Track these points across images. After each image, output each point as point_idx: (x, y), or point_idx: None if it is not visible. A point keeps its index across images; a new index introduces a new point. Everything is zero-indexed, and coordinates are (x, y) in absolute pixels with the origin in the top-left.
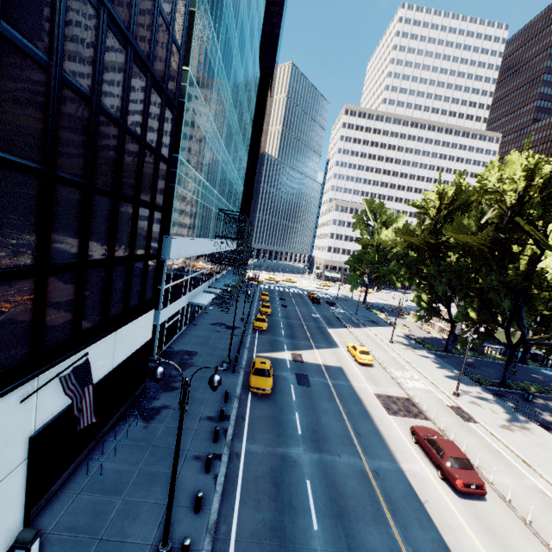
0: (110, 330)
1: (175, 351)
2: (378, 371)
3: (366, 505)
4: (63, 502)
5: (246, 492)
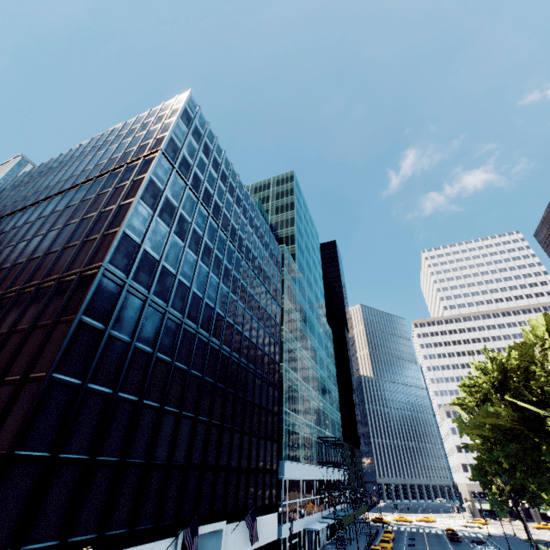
0: (257, 514)
1: None
2: None
3: None
4: None
5: None
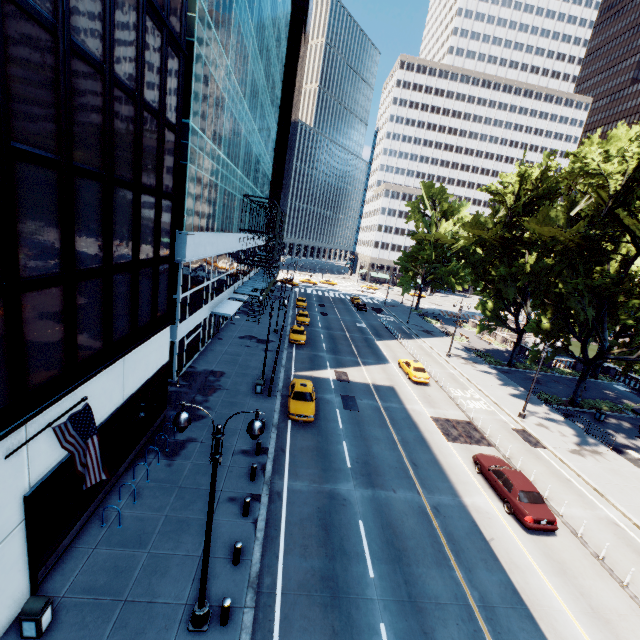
0: (116, 357)
1: (198, 371)
2: (434, 390)
3: (426, 547)
4: (77, 559)
5: (291, 537)
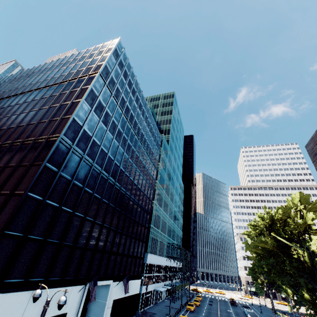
0: (130, 279)
1: (147, 311)
2: None
3: None
4: None
5: None
